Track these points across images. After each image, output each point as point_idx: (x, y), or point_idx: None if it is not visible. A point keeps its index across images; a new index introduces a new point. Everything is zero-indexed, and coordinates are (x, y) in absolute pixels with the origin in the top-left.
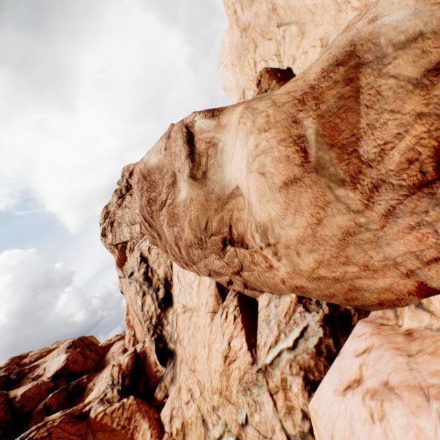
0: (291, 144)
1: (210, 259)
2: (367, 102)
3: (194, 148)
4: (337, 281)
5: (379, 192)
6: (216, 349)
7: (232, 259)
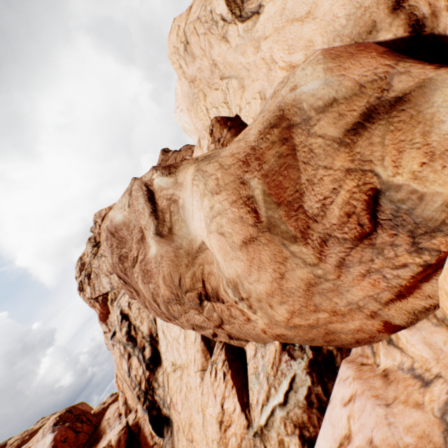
0: (242, 205)
1: (190, 314)
2: (303, 158)
3: (157, 205)
4: (312, 327)
5: (327, 246)
6: (210, 414)
7: (211, 313)
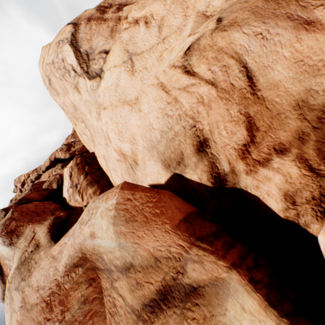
0: None
1: None
2: (109, 307)
3: (3, 270)
4: None
5: None
6: None
7: None
